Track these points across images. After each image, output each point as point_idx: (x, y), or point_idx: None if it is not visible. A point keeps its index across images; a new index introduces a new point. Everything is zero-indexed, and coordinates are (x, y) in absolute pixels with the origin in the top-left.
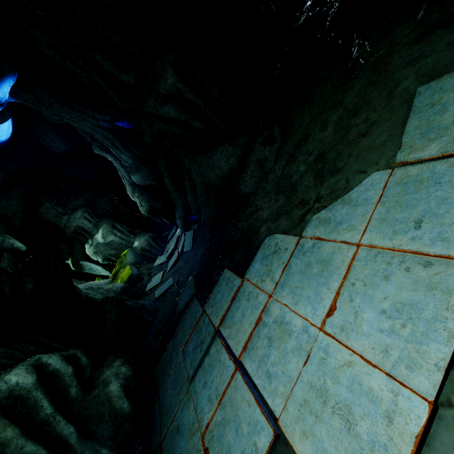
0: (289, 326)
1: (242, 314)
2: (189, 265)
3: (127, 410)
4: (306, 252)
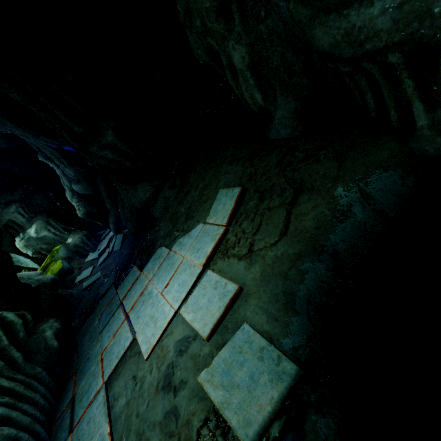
0: (152, 294)
1: (135, 291)
2: (116, 262)
3: (56, 346)
4: (169, 259)
